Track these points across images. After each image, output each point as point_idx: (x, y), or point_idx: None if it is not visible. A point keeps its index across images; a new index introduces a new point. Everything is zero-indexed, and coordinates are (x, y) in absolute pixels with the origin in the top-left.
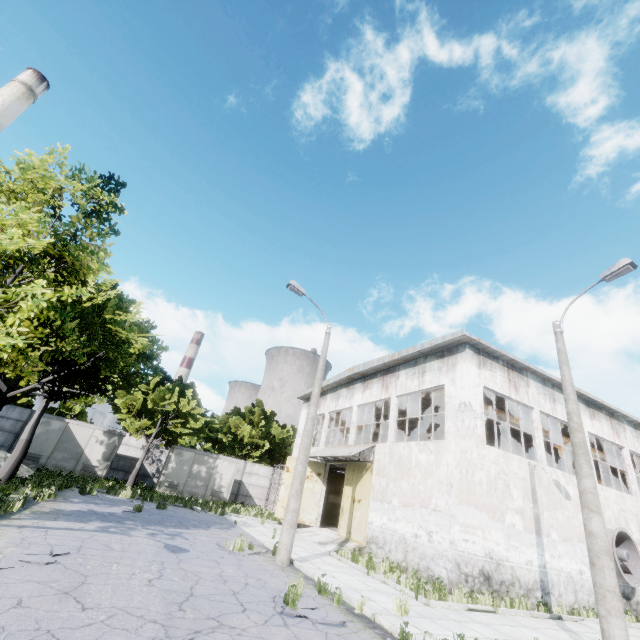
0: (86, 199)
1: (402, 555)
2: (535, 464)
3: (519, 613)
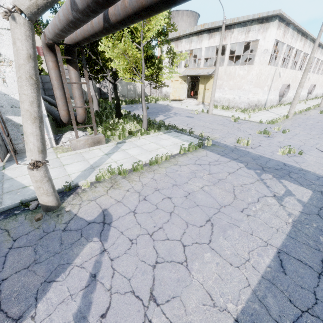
0: None
1: (227, 104)
2: (277, 68)
3: (261, 111)
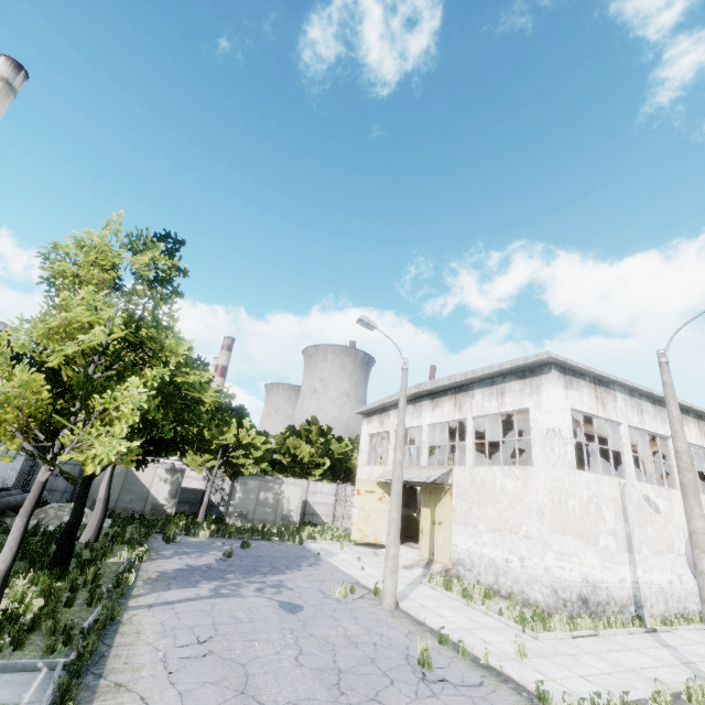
0: (149, 268)
1: (493, 578)
2: (625, 482)
3: (618, 632)
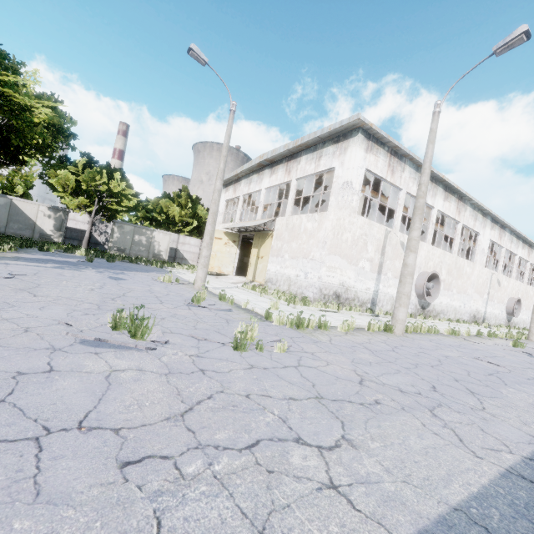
0: None
1: (287, 287)
2: (390, 230)
3: (353, 313)
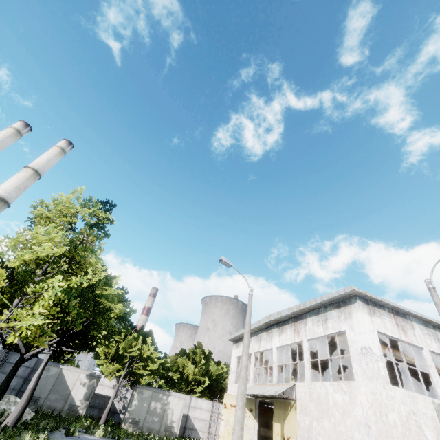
0: (91, 217)
1: None
2: (438, 402)
3: None
